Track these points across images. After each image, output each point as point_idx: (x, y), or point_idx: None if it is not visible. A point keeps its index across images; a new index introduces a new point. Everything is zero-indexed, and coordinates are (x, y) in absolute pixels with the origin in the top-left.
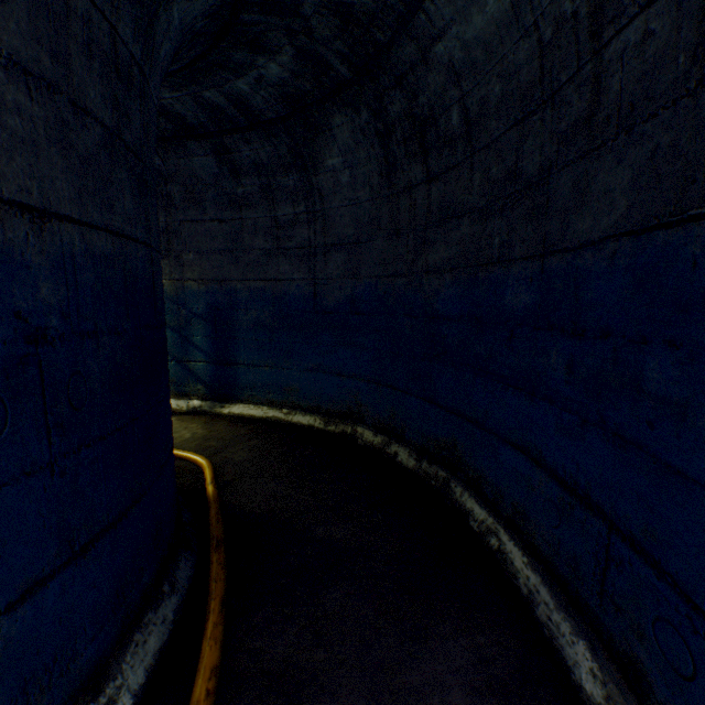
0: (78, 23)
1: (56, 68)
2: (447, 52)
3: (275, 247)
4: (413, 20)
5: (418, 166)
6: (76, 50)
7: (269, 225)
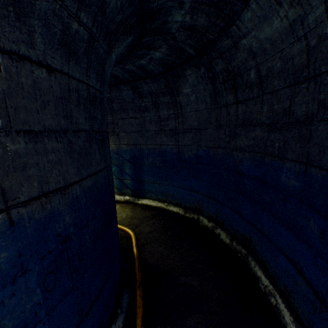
0: (74, 94)
1: (66, 121)
2: (248, 43)
3: (160, 129)
4: (229, 29)
5: (231, 95)
6: (74, 106)
7: (156, 119)
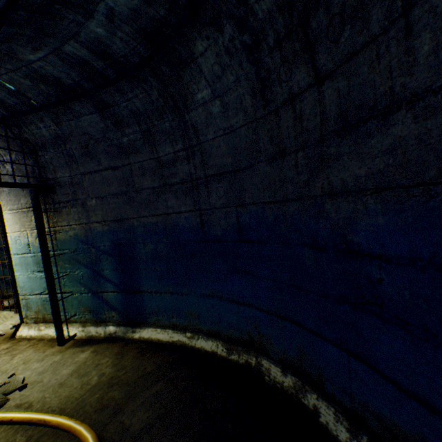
0: None
1: None
2: None
3: (162, 184)
4: None
5: (300, 70)
6: None
7: (154, 166)
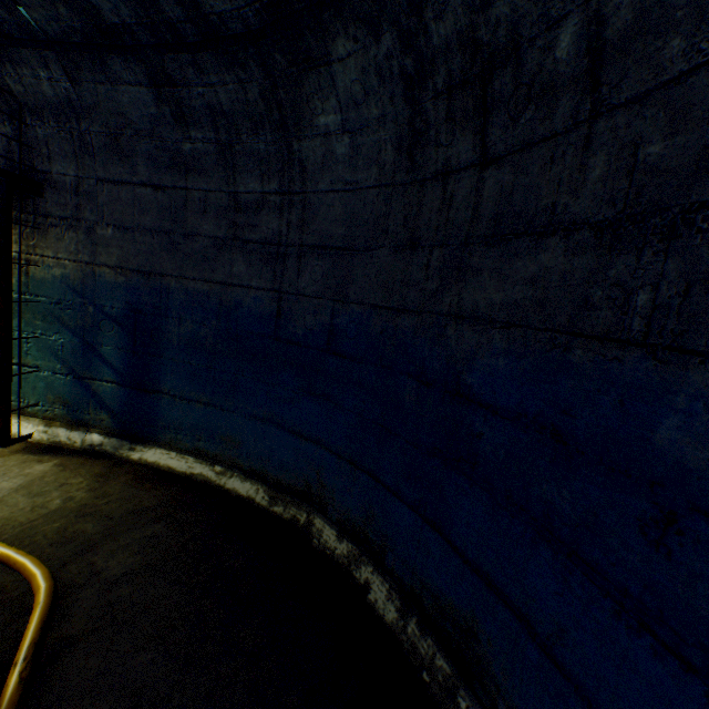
0: None
1: None
2: None
3: (230, 236)
4: None
5: (465, 138)
6: None
7: (224, 203)
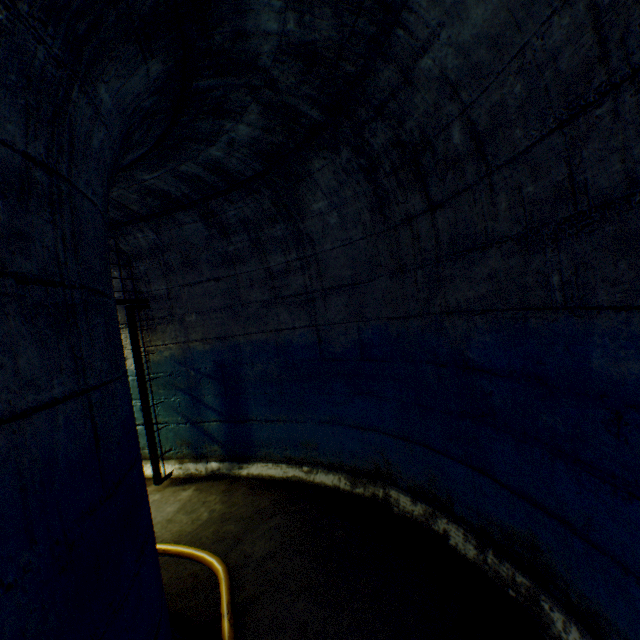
0: None
1: None
2: (437, 63)
3: (272, 297)
4: (388, 39)
5: (415, 196)
6: None
7: (263, 276)
